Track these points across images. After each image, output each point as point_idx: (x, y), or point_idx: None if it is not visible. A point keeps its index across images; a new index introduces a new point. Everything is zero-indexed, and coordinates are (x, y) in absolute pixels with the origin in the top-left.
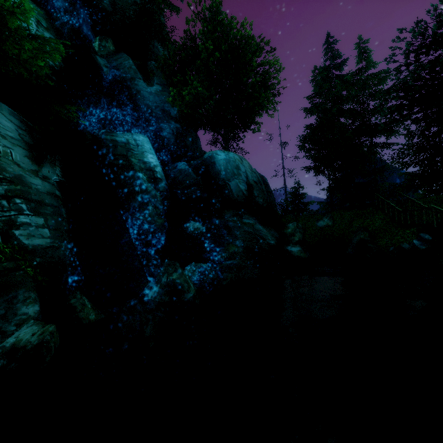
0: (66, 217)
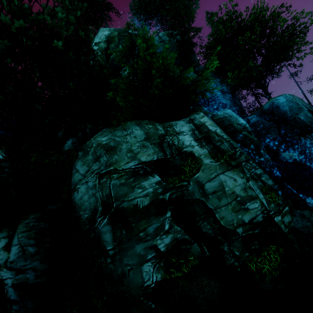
0: None
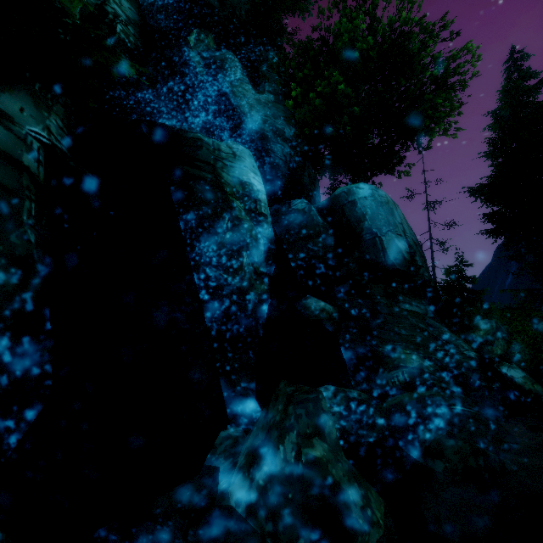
0: (39, 229)
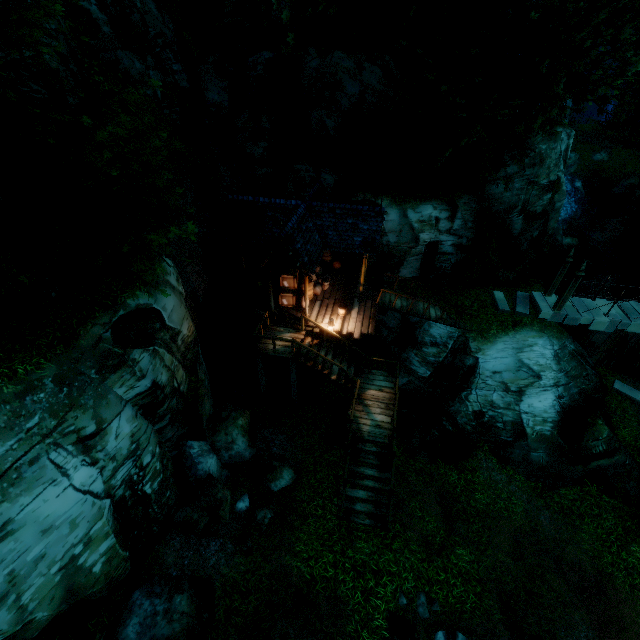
0: None
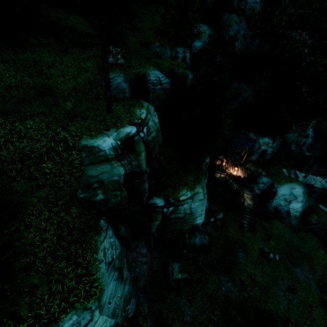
0: None
